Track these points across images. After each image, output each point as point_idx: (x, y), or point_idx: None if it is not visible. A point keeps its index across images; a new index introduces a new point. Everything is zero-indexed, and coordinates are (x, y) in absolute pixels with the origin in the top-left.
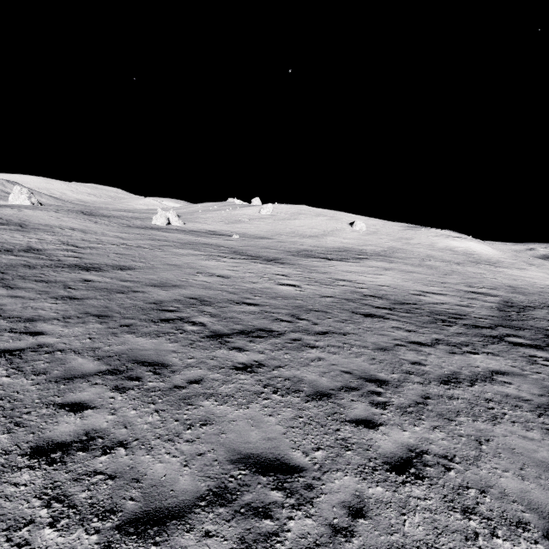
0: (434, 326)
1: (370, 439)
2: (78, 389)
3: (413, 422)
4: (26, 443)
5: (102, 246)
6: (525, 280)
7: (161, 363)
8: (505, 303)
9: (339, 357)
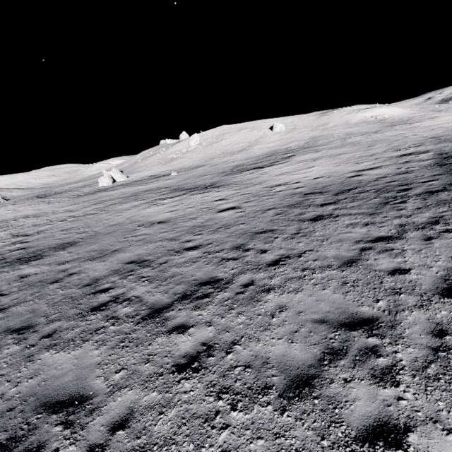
0: (389, 208)
1: None
2: None
3: (451, 401)
4: None
5: (50, 226)
6: (442, 127)
7: (79, 396)
8: (440, 156)
9: (303, 296)
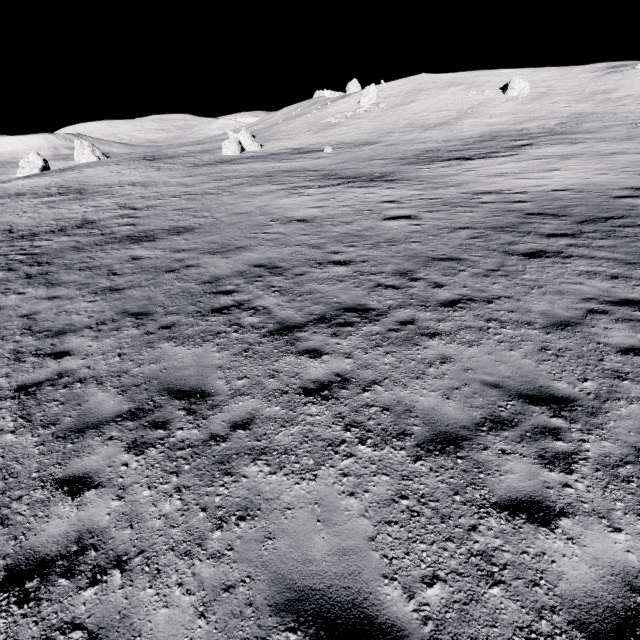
0: None
1: (539, 554)
2: (86, 451)
3: (635, 506)
4: (2, 558)
5: (161, 202)
6: None
7: (200, 391)
8: None
9: (478, 351)
